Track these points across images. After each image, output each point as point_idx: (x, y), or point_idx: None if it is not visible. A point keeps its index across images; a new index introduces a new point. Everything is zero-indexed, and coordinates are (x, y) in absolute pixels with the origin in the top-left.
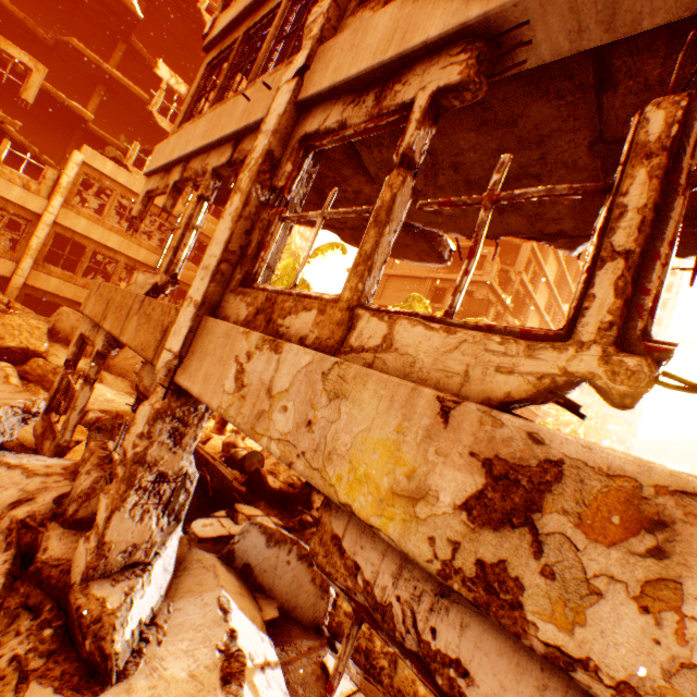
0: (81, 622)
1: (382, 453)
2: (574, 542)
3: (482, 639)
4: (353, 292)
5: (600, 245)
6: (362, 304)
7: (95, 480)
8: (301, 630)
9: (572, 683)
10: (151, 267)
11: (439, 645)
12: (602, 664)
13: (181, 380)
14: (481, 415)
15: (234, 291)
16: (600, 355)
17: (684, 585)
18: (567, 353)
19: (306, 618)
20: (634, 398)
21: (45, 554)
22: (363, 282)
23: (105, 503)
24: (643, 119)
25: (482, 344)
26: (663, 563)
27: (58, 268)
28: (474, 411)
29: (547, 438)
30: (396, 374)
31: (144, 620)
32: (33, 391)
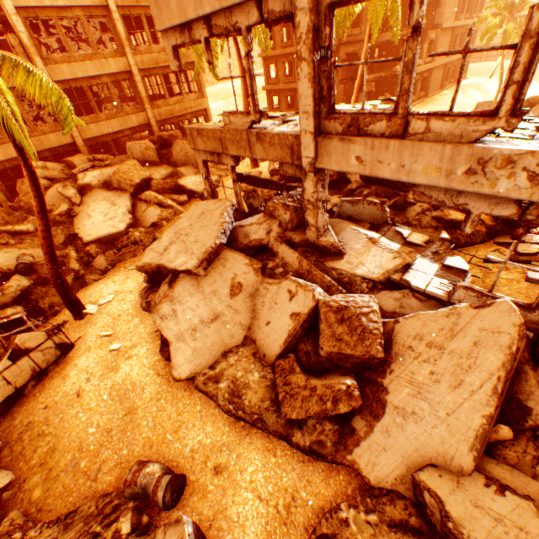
0: (326, 248)
1: (435, 168)
2: (493, 172)
3: (470, 197)
4: (403, 110)
5: (509, 77)
6: (408, 113)
7: (290, 215)
8: (380, 226)
9: (492, 196)
10: (125, 72)
11: (459, 203)
12: (498, 191)
13: (321, 167)
14: (468, 149)
15: (326, 119)
16: (504, 121)
17: (516, 172)
18: (495, 122)
19: (380, 222)
20: (513, 131)
21: (296, 240)
22: (406, 104)
23: (310, 218)
24: (531, 16)
25: (466, 124)
26: (512, 169)
27: (85, 117)
28: (465, 148)
29: (487, 151)
30: (433, 141)
31: (337, 242)
32: (169, 198)
